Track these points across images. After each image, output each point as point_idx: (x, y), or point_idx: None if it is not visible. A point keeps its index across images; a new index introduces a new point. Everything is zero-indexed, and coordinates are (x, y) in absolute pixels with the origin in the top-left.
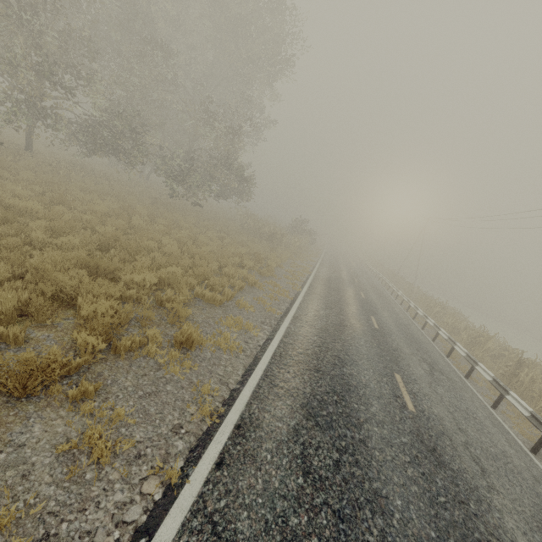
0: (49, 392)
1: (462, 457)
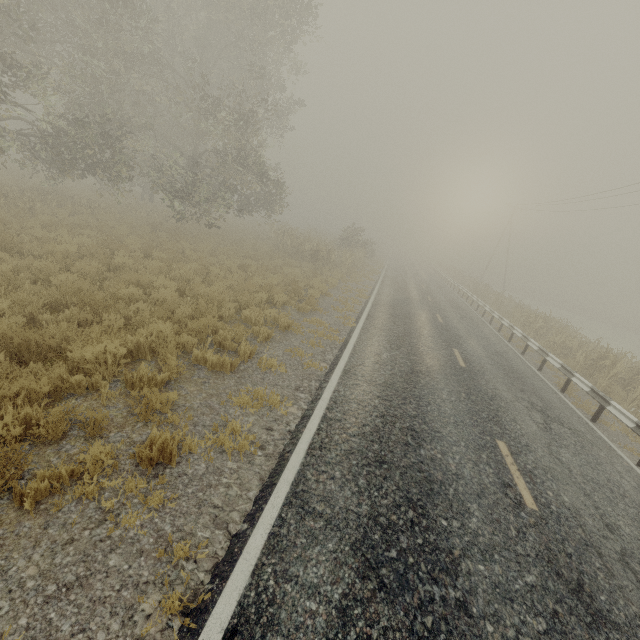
0: None
1: (626, 589)
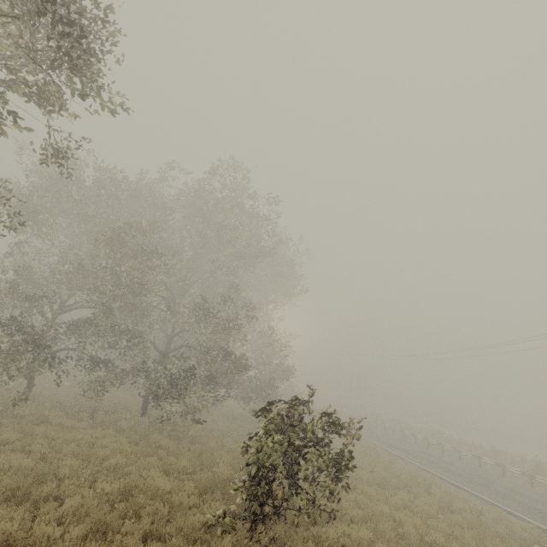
0: None
1: None
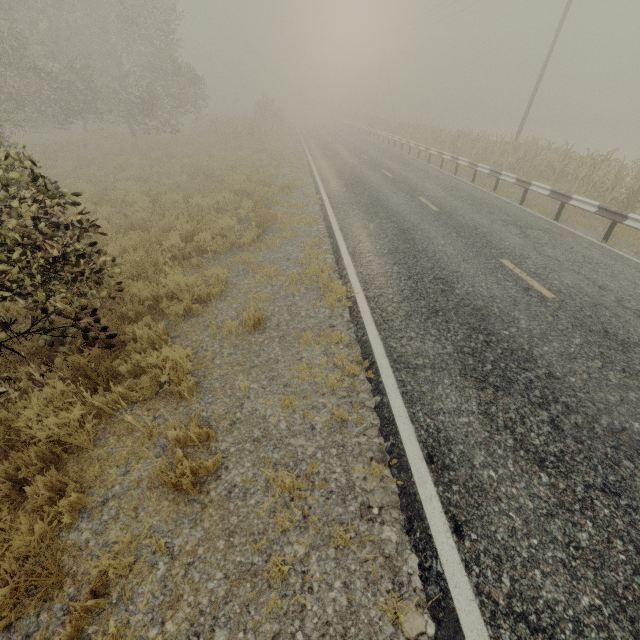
0: (267, 205)
1: (414, 180)
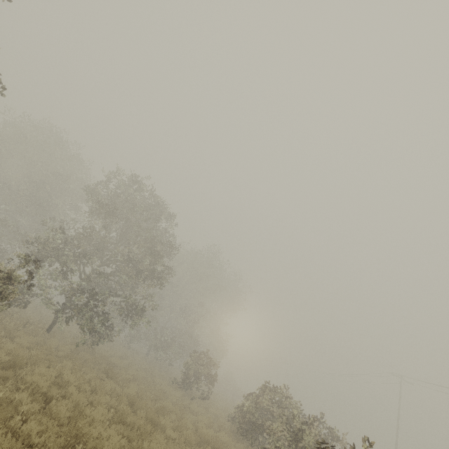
0: None
1: None
